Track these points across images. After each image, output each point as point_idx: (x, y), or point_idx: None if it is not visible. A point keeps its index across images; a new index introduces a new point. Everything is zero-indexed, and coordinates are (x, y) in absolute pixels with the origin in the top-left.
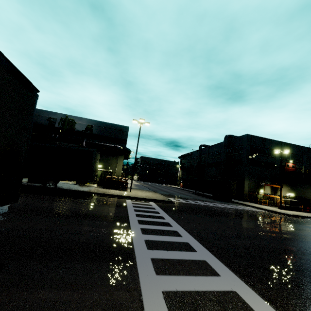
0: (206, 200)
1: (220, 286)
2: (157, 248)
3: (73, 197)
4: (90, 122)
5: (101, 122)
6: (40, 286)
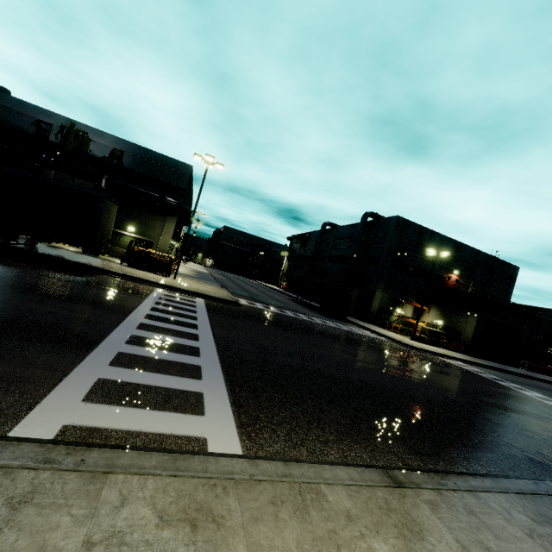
0: (304, 312)
1: (188, 387)
2: (143, 345)
3: (60, 270)
4: (119, 143)
5: (141, 147)
6: None
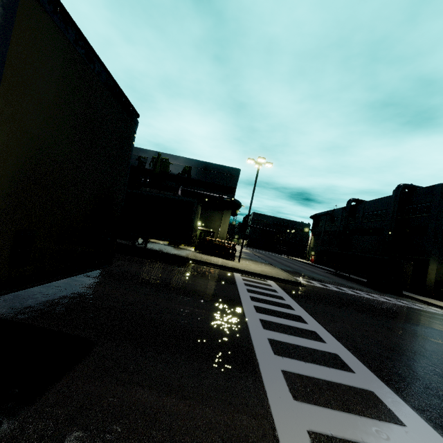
0: (356, 288)
1: None
2: (289, 354)
3: (166, 262)
4: (188, 162)
5: (203, 162)
6: (137, 382)
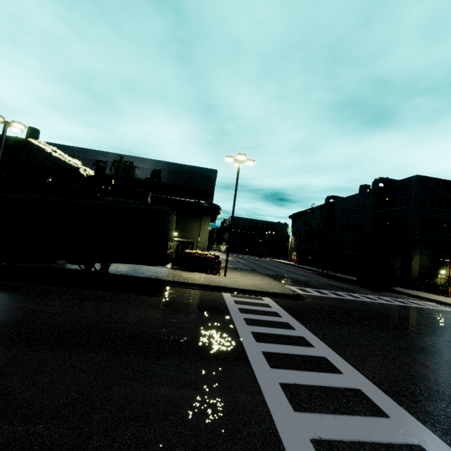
0: (350, 290)
1: None
2: None
3: (135, 291)
4: (157, 164)
5: (174, 164)
6: None
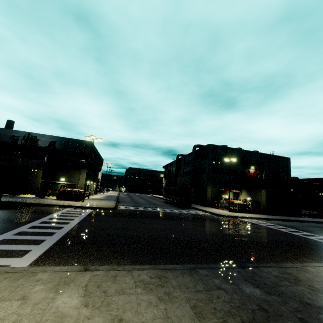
0: (163, 207)
1: (27, 248)
2: (22, 234)
3: (11, 208)
4: (53, 138)
5: (64, 138)
6: None
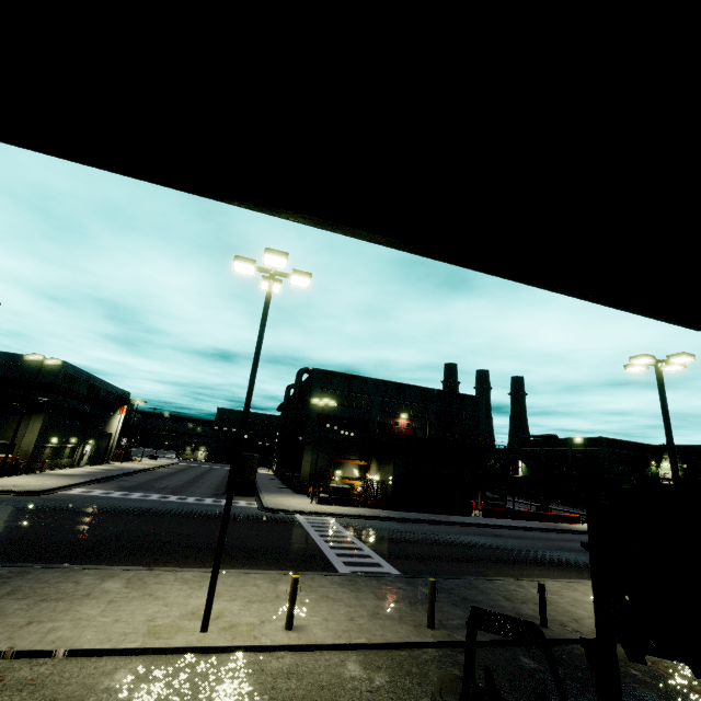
0: (183, 493)
1: None
2: None
3: None
4: None
5: (8, 353)
6: None
